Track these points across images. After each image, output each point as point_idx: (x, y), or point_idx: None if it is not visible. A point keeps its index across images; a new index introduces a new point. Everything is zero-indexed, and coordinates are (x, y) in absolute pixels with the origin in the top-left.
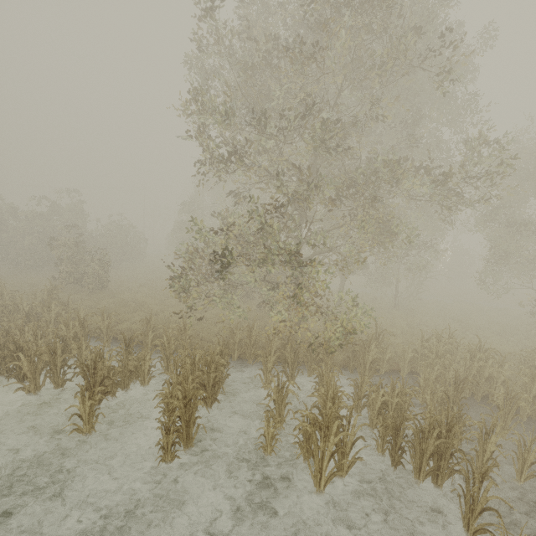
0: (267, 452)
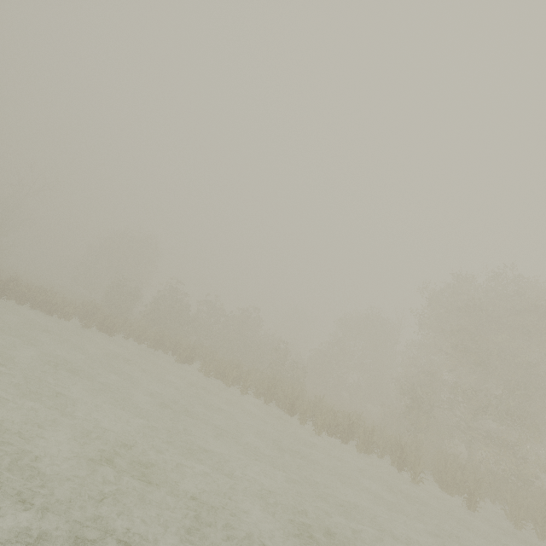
0: (516, 529)
